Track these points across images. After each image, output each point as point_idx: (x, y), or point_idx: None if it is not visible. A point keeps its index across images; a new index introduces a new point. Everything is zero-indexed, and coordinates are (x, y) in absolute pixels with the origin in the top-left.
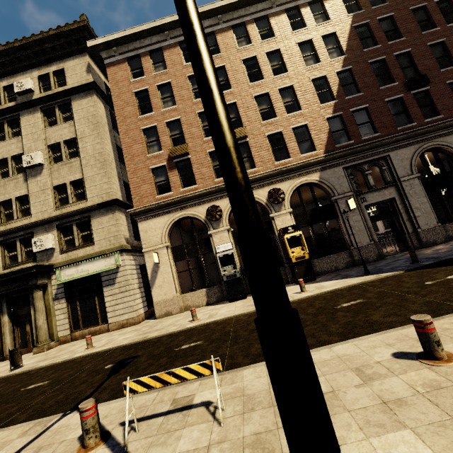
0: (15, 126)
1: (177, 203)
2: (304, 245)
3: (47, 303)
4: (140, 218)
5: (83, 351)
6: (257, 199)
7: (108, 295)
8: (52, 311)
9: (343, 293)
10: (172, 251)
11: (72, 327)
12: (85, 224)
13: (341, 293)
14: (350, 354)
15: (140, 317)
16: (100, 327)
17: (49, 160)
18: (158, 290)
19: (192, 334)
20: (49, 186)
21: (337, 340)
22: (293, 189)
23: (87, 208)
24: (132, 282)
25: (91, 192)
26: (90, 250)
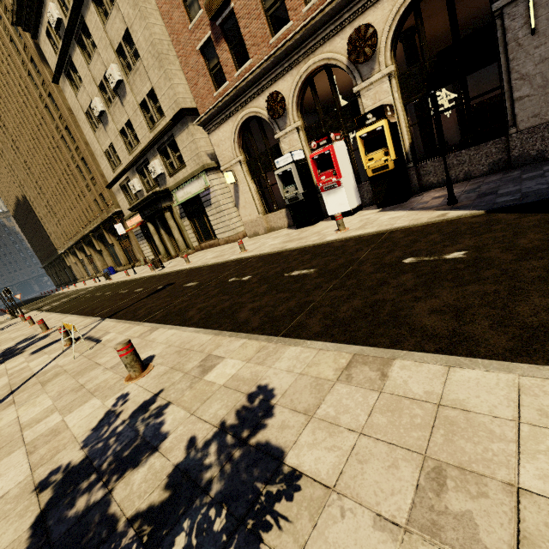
0: (89, 34)
1: (235, 99)
2: (389, 147)
3: (177, 221)
4: (208, 129)
5: (183, 265)
6: (332, 61)
7: (210, 215)
8: (182, 228)
9: (343, 248)
10: (247, 166)
11: (199, 240)
12: (175, 144)
13: (343, 247)
14: (155, 342)
15: (240, 235)
16: (214, 241)
17: (124, 72)
18: (243, 211)
19: (213, 270)
20: (137, 106)
21: (190, 323)
22: (398, 14)
23: (166, 127)
24: (224, 203)
25: (164, 105)
26: (185, 172)
